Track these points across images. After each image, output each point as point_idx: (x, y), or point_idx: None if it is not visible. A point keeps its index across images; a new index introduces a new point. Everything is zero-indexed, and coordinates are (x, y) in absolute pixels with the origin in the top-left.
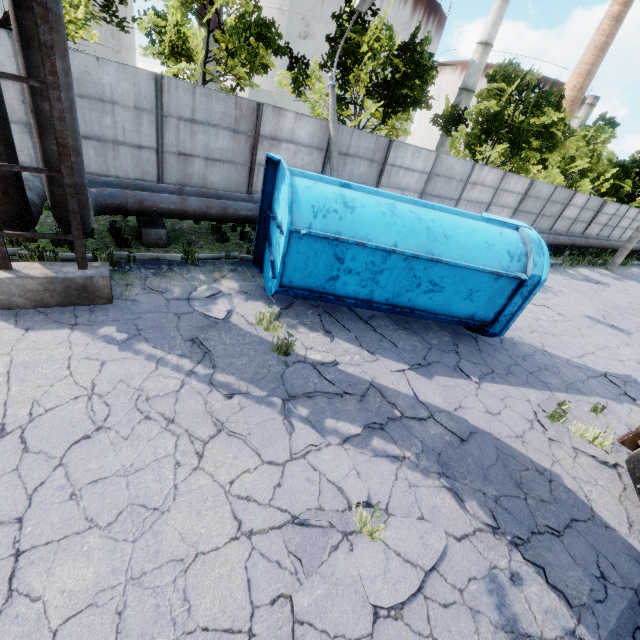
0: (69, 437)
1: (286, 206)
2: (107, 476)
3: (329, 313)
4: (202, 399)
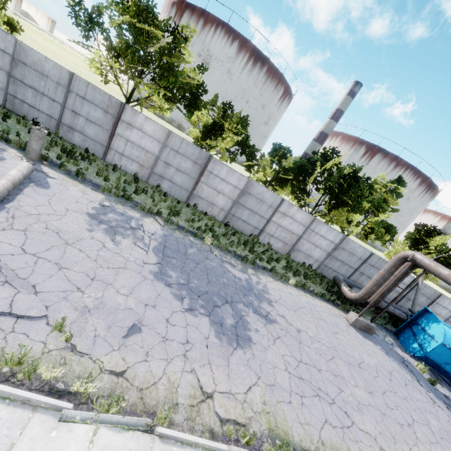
0: (402, 382)
1: (441, 334)
2: (419, 399)
3: (432, 372)
4: (421, 388)
